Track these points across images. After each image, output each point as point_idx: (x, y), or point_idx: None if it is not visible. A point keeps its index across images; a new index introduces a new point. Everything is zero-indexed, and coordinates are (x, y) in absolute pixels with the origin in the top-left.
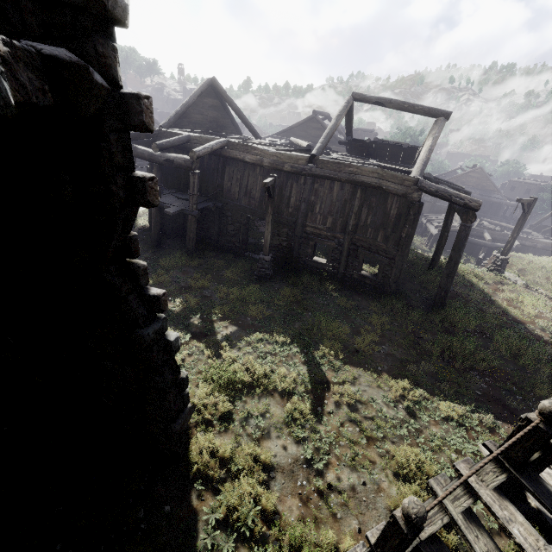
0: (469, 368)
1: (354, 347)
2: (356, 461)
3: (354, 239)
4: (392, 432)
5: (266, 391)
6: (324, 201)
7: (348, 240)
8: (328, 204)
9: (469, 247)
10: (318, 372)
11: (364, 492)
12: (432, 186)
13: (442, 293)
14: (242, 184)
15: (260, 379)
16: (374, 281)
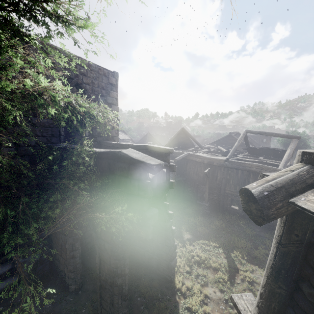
0: None
1: (254, 255)
2: None
3: None
4: None
5: (206, 266)
6: (234, 178)
7: None
8: (236, 180)
9: None
10: (233, 263)
11: None
12: None
13: None
14: (195, 170)
15: (203, 260)
16: None
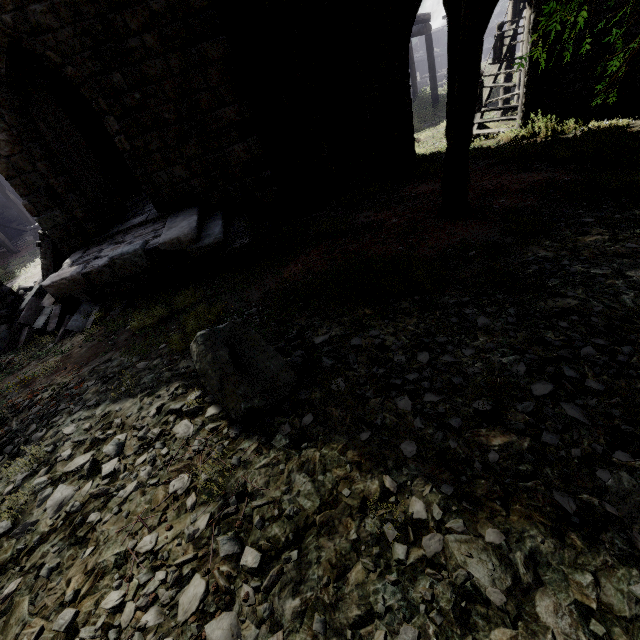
0: None
1: None
2: None
3: None
4: None
5: None
6: None
7: None
8: None
9: None
10: None
11: None
12: None
13: (435, 92)
14: None
15: None
16: None
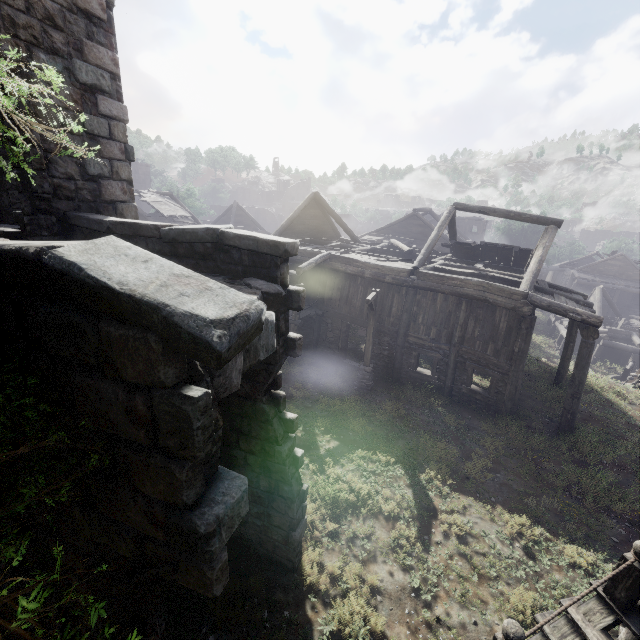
0: (604, 509)
1: (464, 472)
2: (467, 598)
3: (461, 351)
4: (506, 572)
5: (371, 512)
6: (427, 312)
7: (454, 352)
8: (431, 315)
9: (614, 352)
10: (424, 497)
11: (475, 632)
12: (543, 301)
13: (568, 416)
14: (343, 293)
15: (365, 499)
16: (486, 397)
